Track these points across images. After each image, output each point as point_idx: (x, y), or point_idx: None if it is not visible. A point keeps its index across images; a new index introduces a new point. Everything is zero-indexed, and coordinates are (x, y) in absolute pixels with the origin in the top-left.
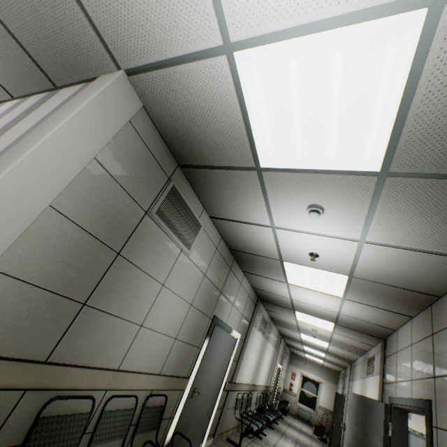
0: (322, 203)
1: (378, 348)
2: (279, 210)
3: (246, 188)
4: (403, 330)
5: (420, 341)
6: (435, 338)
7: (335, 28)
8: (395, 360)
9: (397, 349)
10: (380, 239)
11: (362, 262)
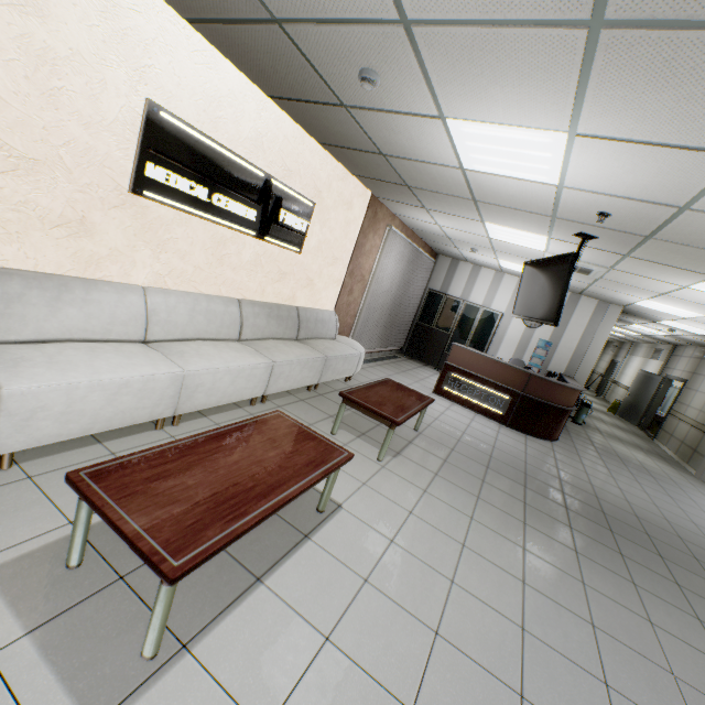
0: (675, 330)
1: (667, 347)
2: (653, 324)
3: (643, 320)
4: (689, 348)
5: (694, 358)
6: (701, 361)
7: (699, 329)
8: (677, 360)
9: (681, 355)
10: (694, 337)
11: (682, 336)
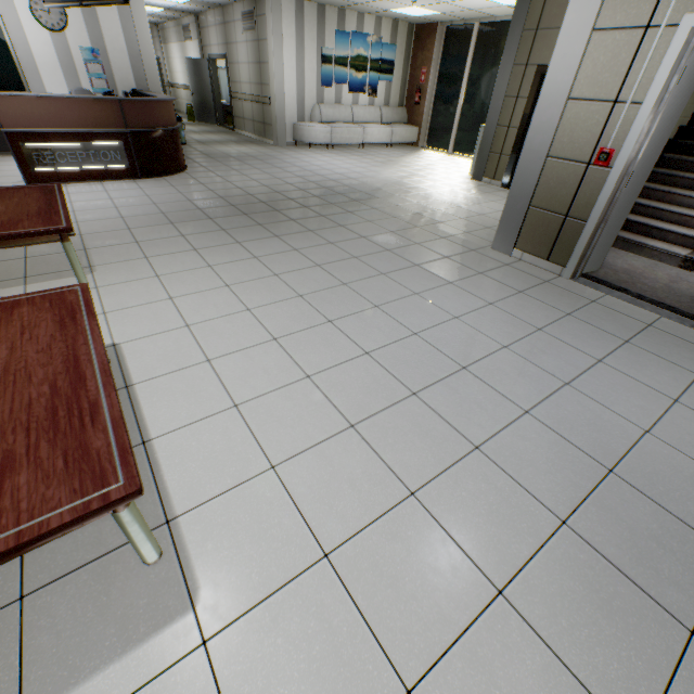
0: None
1: (192, 20)
2: None
3: None
4: (210, 14)
5: (220, 26)
6: (226, 27)
7: None
8: (208, 33)
9: (208, 26)
10: None
11: None
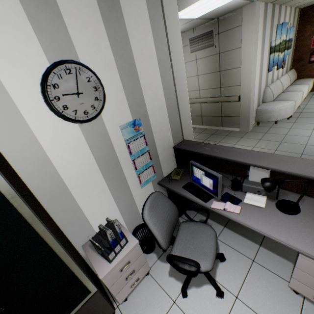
0: None
1: None
2: None
3: None
4: None
5: None
6: None
7: None
8: None
9: None
10: None
11: None
